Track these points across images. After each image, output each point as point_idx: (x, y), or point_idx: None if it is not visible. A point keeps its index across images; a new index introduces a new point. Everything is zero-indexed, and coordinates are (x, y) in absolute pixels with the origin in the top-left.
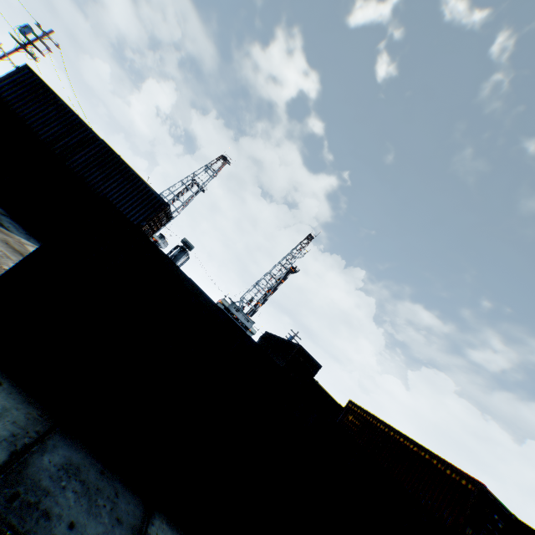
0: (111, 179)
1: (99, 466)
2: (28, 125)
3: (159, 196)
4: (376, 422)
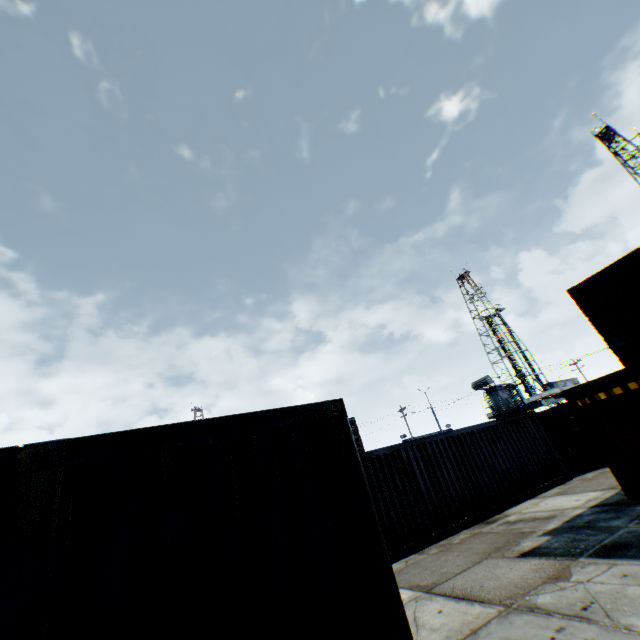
0: None
1: None
2: None
3: None
4: None
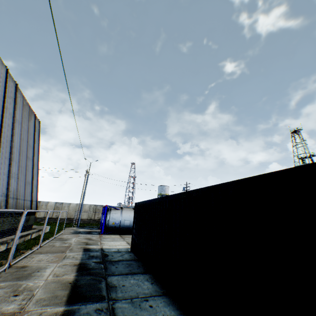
0: None
1: (139, 265)
2: None
3: None
4: None
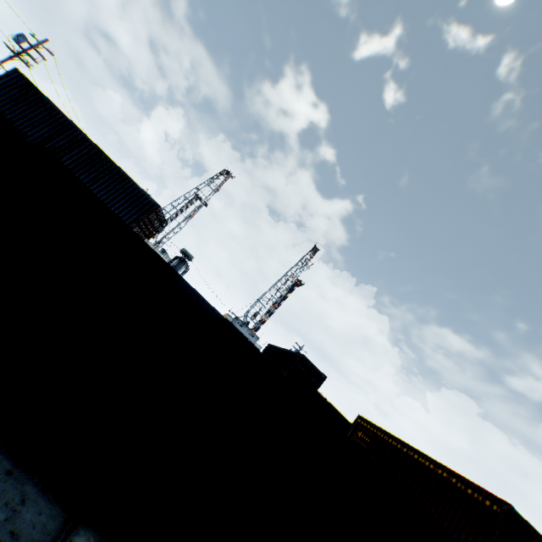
0: (100, 180)
1: (6, 465)
2: (15, 127)
3: (150, 196)
4: (387, 438)
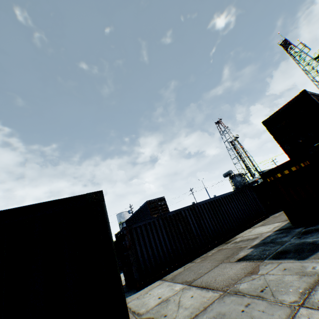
0: (141, 219)
1: None
2: None
3: (144, 203)
4: None
